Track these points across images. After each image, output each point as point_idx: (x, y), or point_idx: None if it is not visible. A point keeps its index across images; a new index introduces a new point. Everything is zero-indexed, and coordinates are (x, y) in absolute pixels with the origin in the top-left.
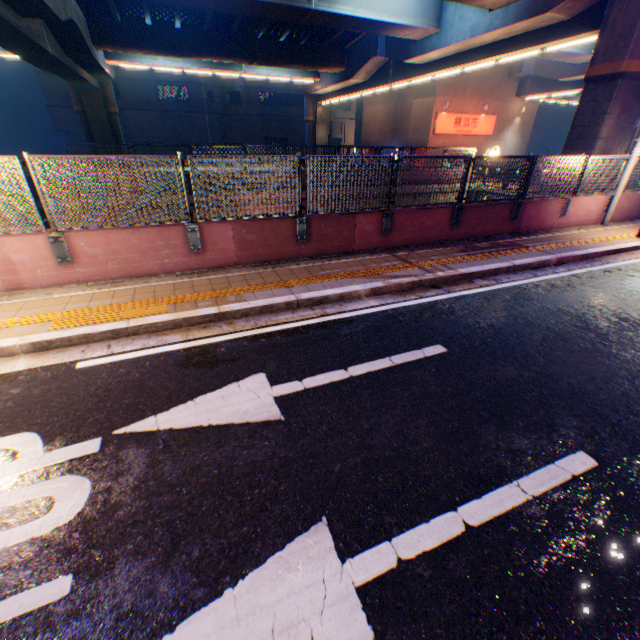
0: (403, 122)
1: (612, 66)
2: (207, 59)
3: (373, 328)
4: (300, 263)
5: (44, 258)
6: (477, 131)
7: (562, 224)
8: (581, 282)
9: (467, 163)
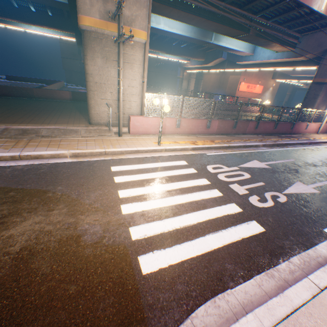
0: (224, 84)
1: (322, 80)
2: (150, 50)
3: (271, 154)
4: (233, 135)
5: (172, 125)
6: (255, 91)
7: (304, 132)
8: (319, 149)
9: (283, 109)
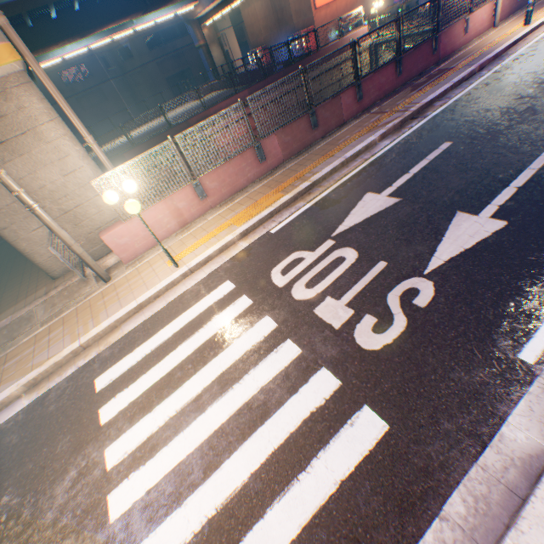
0: (284, 10)
1: None
2: (109, 28)
3: (401, 153)
4: (319, 144)
5: (192, 200)
6: None
7: (466, 40)
8: (502, 74)
9: (398, 23)
